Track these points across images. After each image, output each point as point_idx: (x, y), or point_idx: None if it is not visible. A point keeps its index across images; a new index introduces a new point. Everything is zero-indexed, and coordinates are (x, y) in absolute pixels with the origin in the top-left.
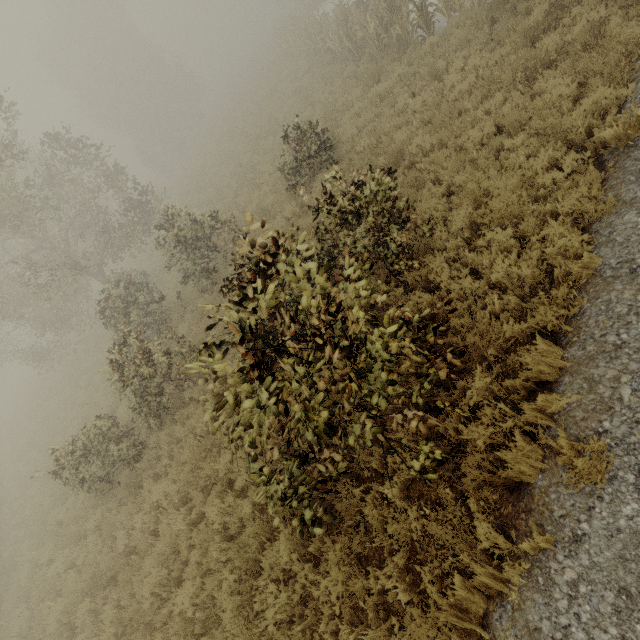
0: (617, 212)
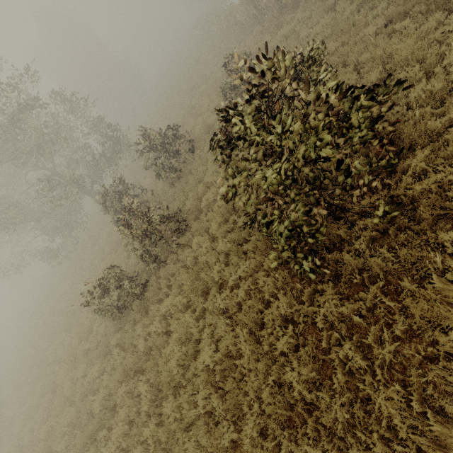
0: None
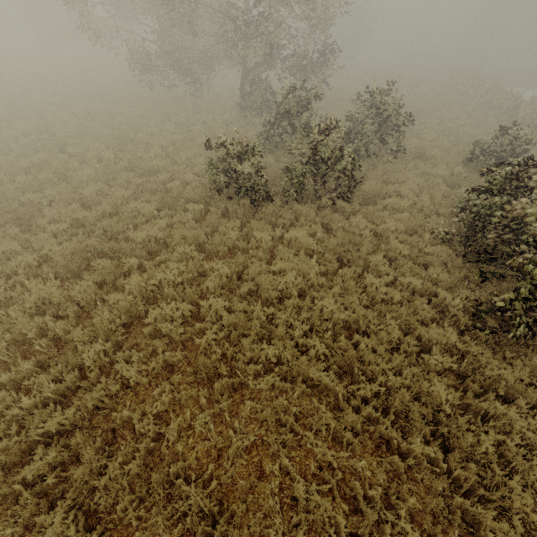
0: None
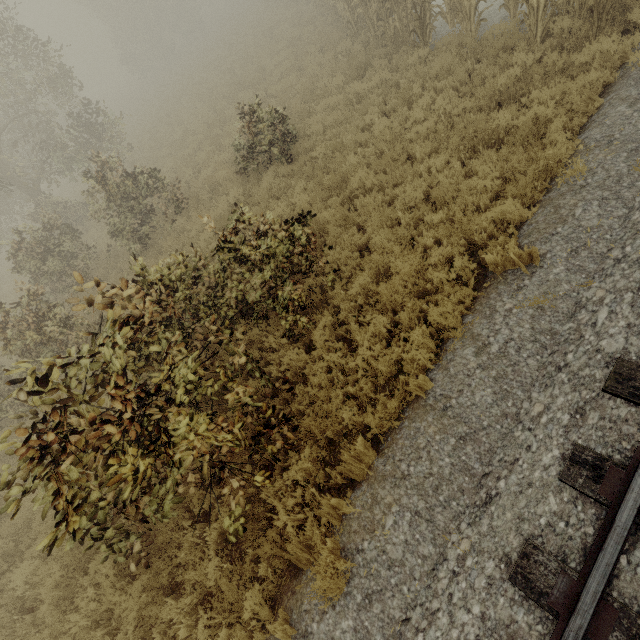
0: (464, 342)
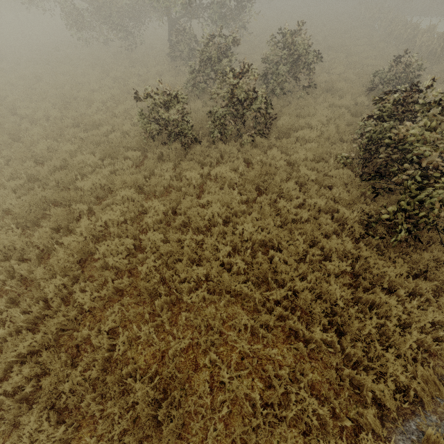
0: None
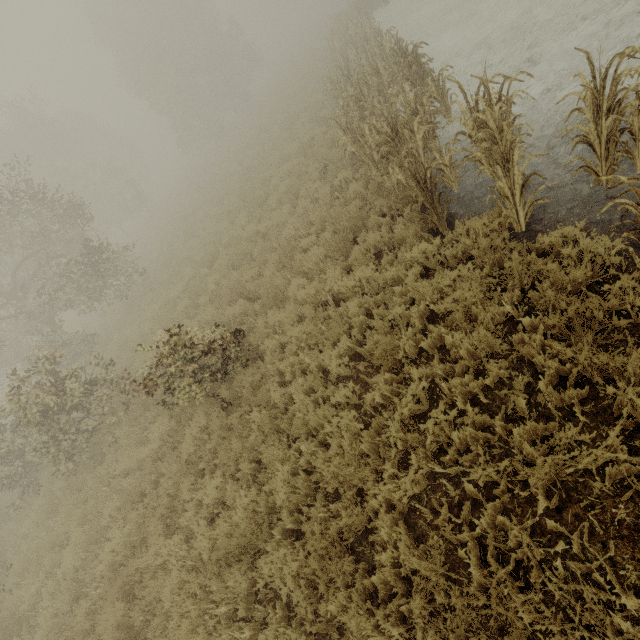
0: None
